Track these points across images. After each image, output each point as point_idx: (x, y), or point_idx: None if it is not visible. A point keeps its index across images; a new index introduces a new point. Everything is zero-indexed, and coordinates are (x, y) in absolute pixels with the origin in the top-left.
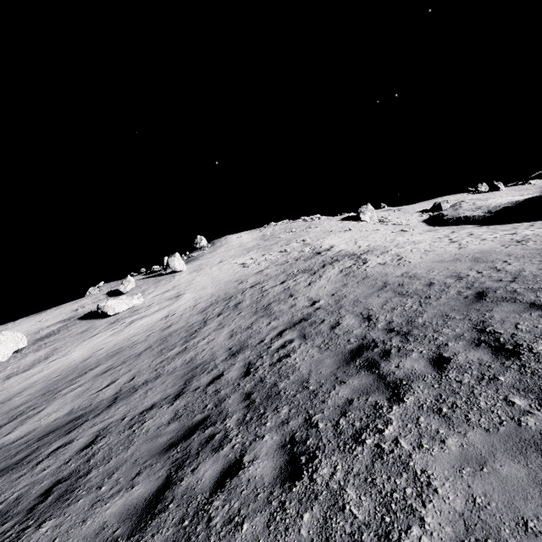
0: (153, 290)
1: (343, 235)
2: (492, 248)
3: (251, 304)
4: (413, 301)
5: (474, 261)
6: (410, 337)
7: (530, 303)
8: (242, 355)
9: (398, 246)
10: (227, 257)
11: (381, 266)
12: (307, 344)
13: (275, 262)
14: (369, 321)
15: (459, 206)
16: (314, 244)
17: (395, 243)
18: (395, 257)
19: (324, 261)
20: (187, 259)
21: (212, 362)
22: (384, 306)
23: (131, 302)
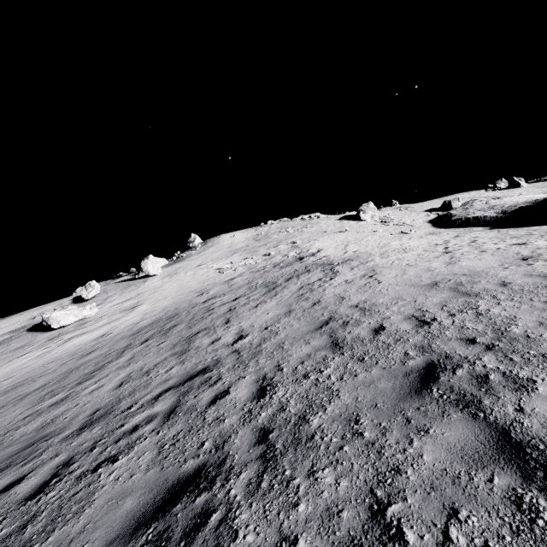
0: (116, 298)
1: (337, 236)
2: (486, 268)
3: (183, 330)
4: (338, 364)
5: (454, 290)
6: (268, 475)
7: (501, 431)
8: (86, 434)
9: (383, 255)
10: (208, 260)
11: (345, 285)
12: (158, 434)
13: (252, 268)
14: (260, 398)
15: (470, 205)
16: (302, 247)
17: (384, 250)
18: (369, 271)
19: (296, 271)
20: (176, 259)
21: (52, 439)
22: (299, 365)
23: (81, 314)
